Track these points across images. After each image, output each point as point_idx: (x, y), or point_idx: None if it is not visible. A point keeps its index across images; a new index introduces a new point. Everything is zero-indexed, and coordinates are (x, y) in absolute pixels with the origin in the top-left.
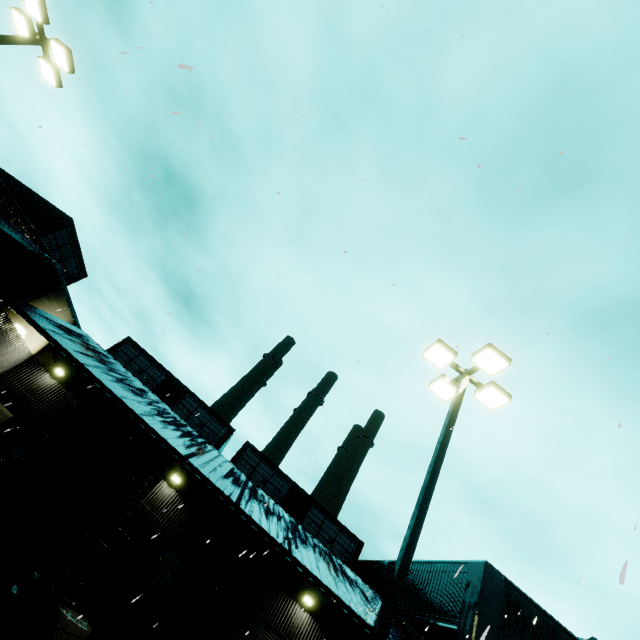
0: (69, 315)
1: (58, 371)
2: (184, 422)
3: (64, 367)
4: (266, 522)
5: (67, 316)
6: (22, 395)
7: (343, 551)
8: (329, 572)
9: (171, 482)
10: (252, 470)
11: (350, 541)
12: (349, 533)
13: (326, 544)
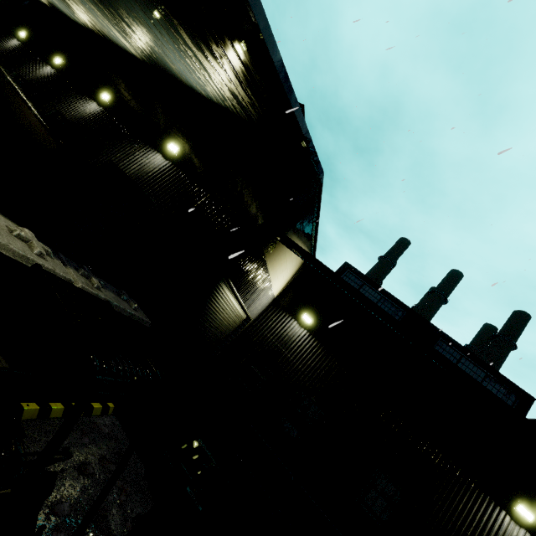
0: (308, 245)
1: (305, 318)
2: None
3: (309, 311)
4: None
5: (307, 247)
6: (276, 349)
7: None
8: None
9: (514, 514)
10: None
11: None
12: None
13: None
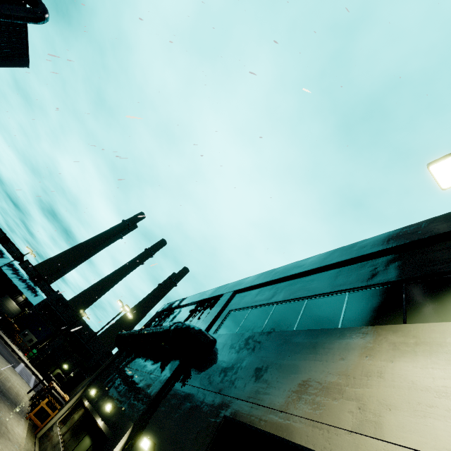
0: None
1: None
2: (2, 250)
3: None
4: (10, 274)
5: None
6: None
7: (48, 293)
8: (25, 287)
9: None
10: (26, 267)
11: (52, 291)
12: (53, 289)
13: (43, 290)
